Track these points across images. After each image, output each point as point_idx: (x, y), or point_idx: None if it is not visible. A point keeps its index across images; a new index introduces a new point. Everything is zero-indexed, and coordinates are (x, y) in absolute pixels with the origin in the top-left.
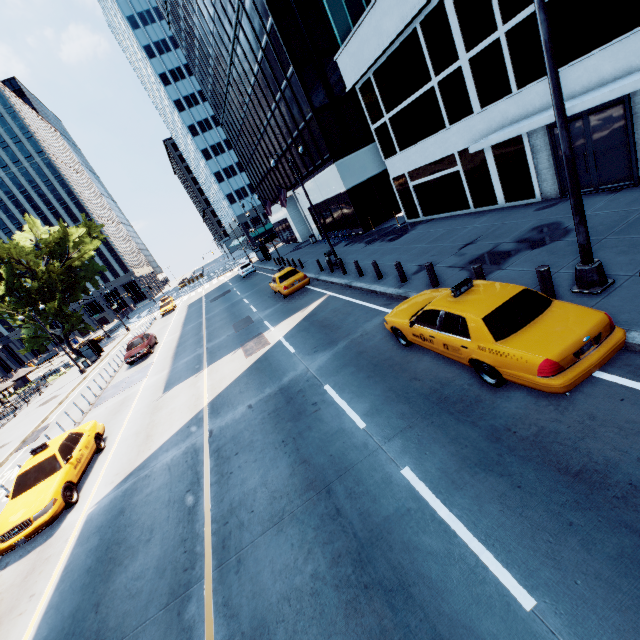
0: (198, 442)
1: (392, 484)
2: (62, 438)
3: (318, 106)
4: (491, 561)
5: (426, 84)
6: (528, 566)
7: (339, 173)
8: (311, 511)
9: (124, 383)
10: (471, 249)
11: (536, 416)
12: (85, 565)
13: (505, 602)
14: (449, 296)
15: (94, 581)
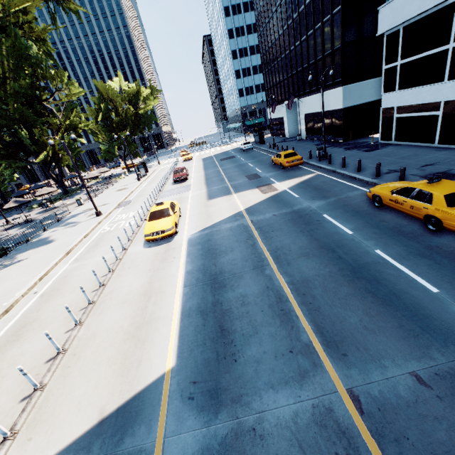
0: (245, 223)
1: (369, 254)
2: (169, 202)
3: (347, 41)
4: (420, 280)
5: (443, 46)
6: (437, 283)
7: (342, 94)
8: (324, 255)
9: (175, 191)
10: (430, 168)
11: (454, 245)
12: (199, 253)
13: (424, 289)
14: (423, 183)
15: (208, 258)
